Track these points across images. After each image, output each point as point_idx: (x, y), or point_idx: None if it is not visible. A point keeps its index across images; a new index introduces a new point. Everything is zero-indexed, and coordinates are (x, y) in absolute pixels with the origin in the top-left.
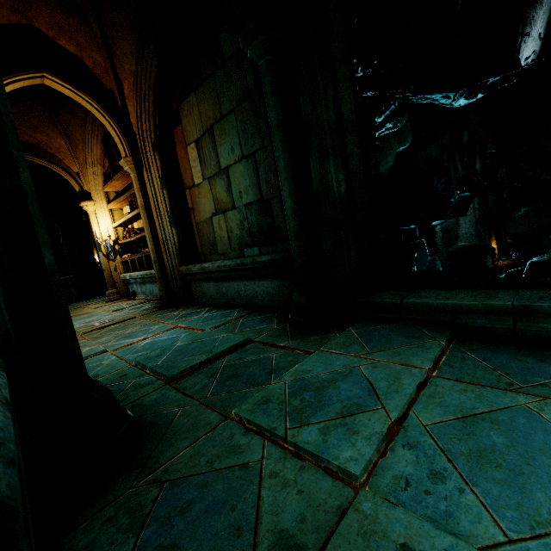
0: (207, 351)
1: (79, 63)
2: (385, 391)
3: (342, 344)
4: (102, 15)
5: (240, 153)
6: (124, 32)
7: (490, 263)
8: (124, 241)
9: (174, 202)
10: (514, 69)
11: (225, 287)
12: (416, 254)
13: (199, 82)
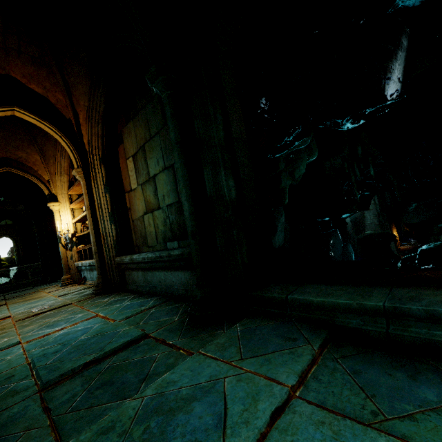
0: (99, 349)
1: (45, 100)
2: (235, 420)
3: (221, 346)
4: (64, 68)
5: (163, 165)
6: (80, 79)
7: (393, 248)
8: (79, 234)
9: (114, 203)
10: (383, 102)
11: (150, 276)
12: (331, 241)
13: (135, 112)
